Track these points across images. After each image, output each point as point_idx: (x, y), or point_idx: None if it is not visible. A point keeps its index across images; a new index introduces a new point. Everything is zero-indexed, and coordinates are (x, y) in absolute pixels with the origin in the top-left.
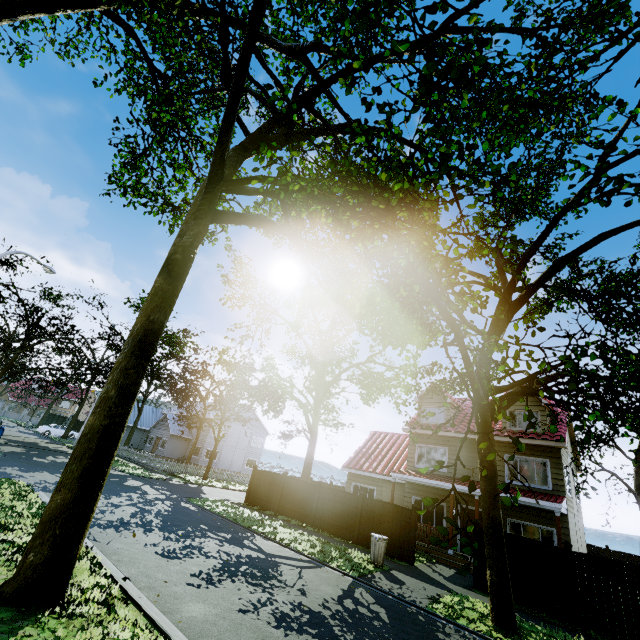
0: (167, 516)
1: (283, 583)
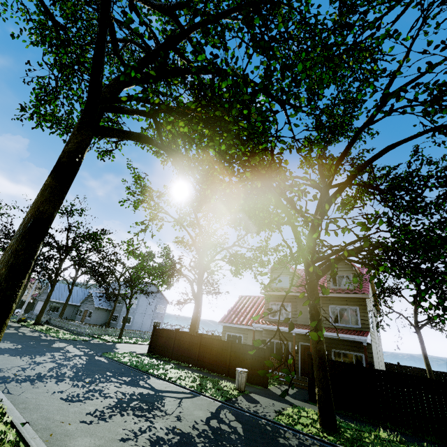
0: (80, 368)
1: (164, 412)
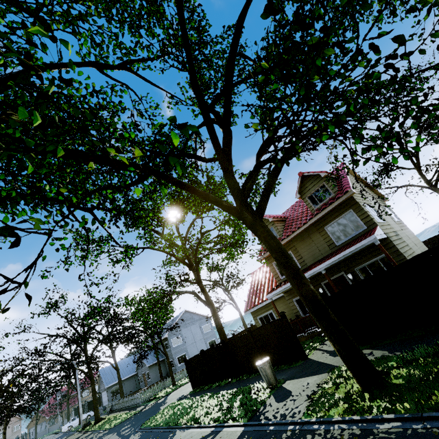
0: None
1: None
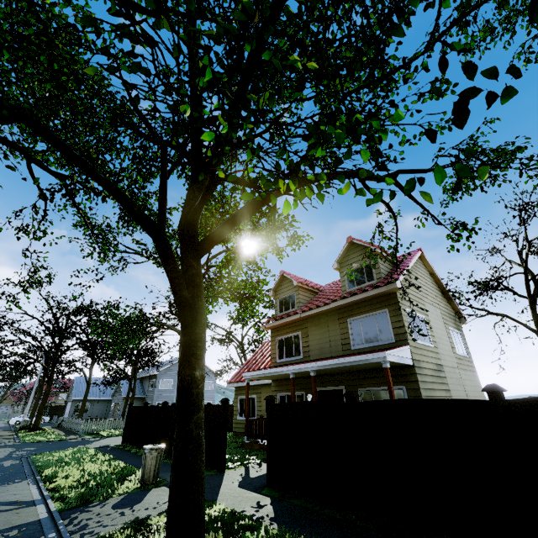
0: None
1: None
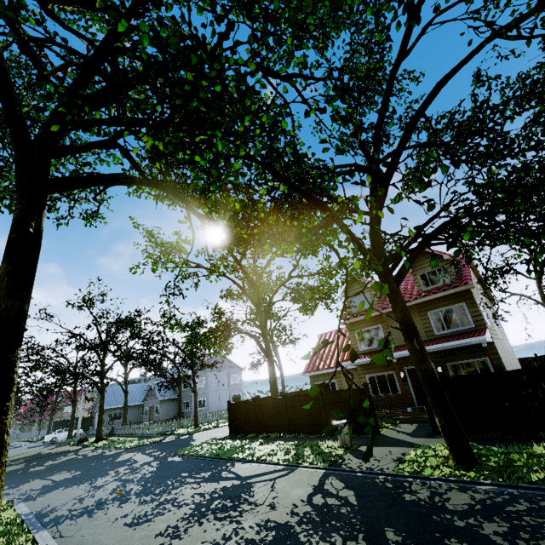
0: (149, 478)
1: (253, 504)
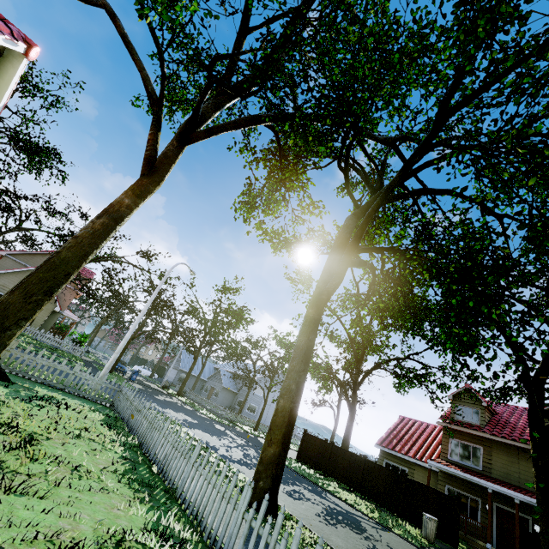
0: None
1: (373, 537)
